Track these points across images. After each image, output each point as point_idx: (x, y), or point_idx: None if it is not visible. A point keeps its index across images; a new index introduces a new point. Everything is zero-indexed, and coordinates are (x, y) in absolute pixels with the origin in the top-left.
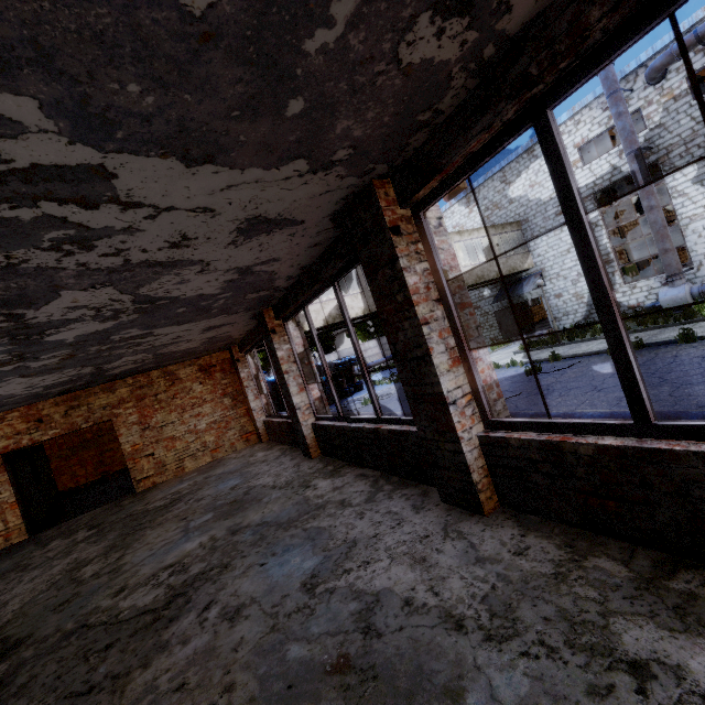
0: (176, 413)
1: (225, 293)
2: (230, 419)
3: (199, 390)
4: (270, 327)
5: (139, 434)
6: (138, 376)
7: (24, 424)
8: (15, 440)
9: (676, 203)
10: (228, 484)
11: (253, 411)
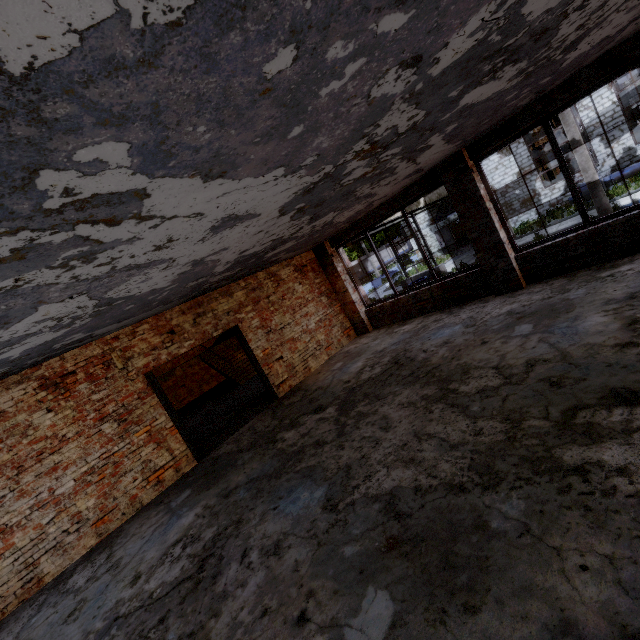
0: (289, 314)
1: (552, 75)
2: (331, 316)
3: (300, 290)
4: (469, 166)
5: (264, 338)
6: (247, 278)
7: (157, 338)
8: (153, 356)
9: (583, 115)
10: (447, 332)
11: (355, 303)
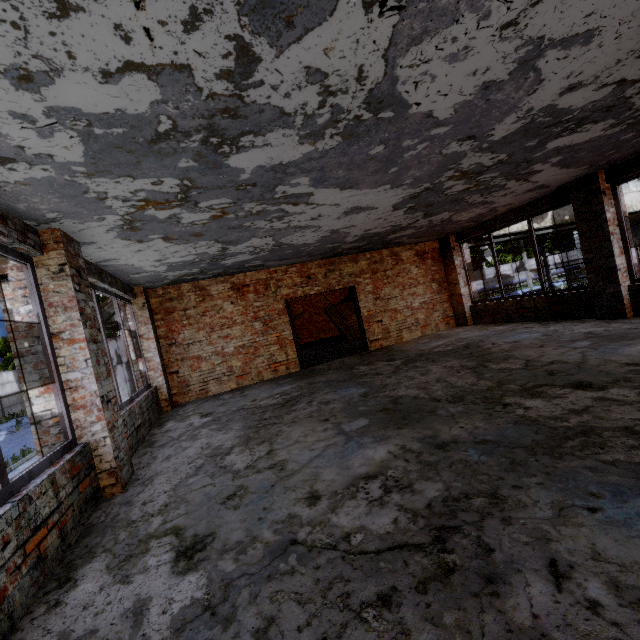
0: (398, 289)
1: None
2: (436, 302)
3: (415, 272)
4: (601, 189)
5: (372, 302)
6: (373, 252)
7: (299, 278)
8: (293, 290)
9: None
10: (524, 336)
11: (462, 296)
